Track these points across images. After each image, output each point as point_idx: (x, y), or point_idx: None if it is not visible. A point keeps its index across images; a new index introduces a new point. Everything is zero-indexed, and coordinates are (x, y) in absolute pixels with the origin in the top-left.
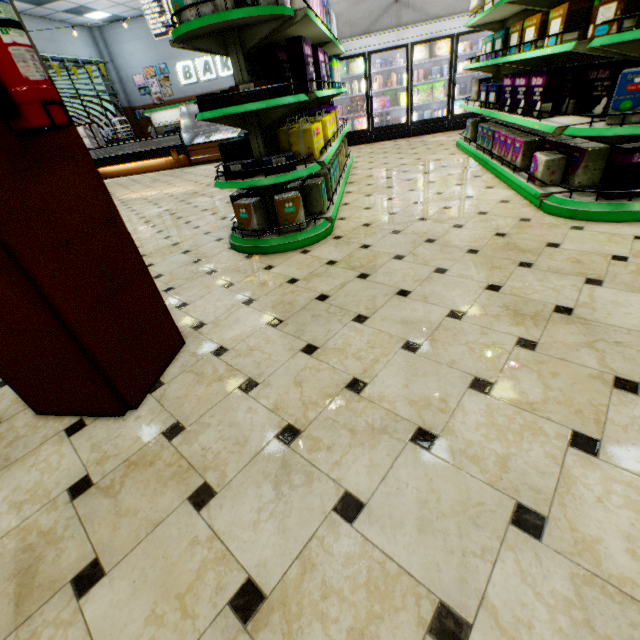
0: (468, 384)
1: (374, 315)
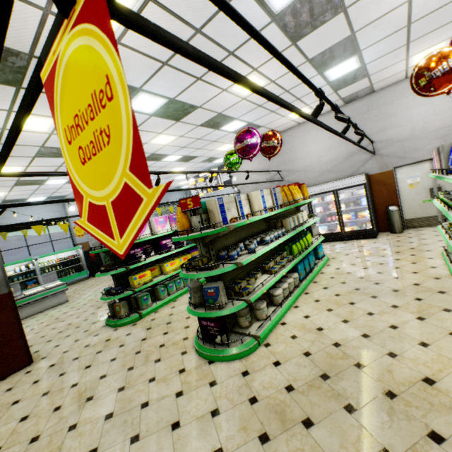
0: (24, 416)
1: (66, 374)
